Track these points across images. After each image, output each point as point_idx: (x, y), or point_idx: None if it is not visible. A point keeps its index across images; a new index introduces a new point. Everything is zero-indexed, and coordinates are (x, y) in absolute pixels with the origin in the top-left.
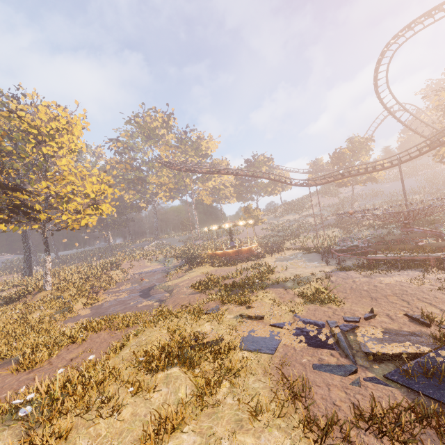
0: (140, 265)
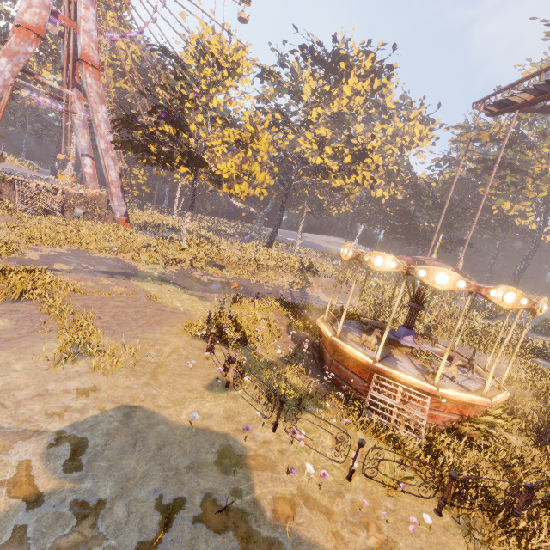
0: (344, 294)
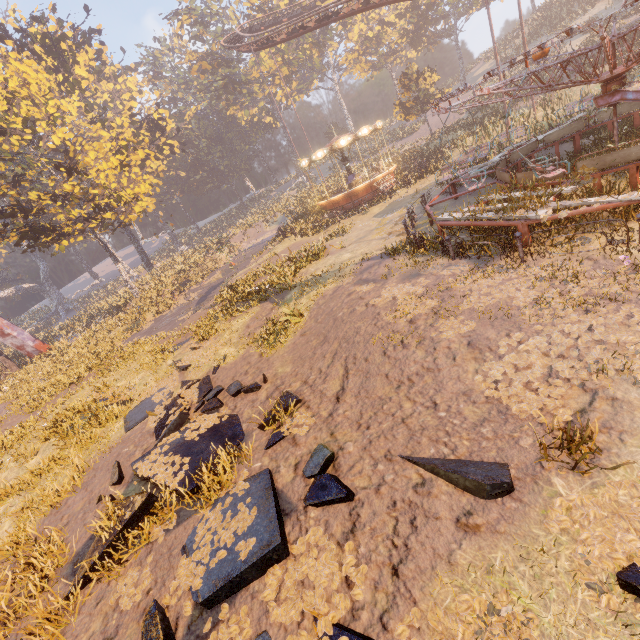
0: (257, 233)
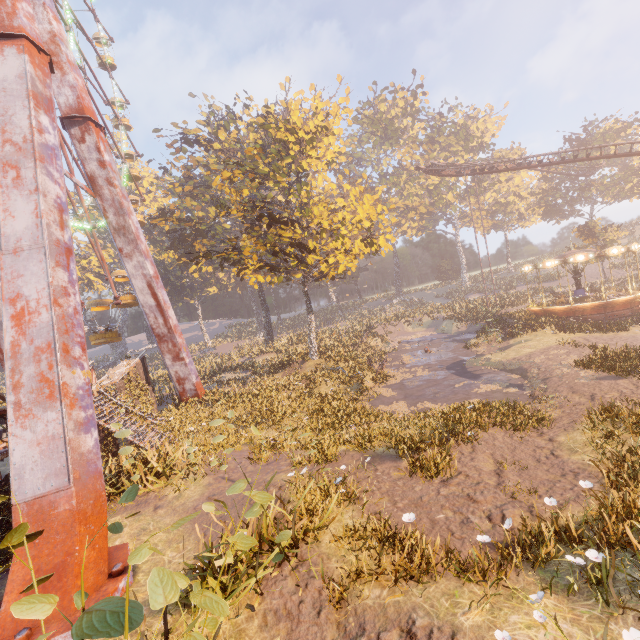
0: (397, 331)
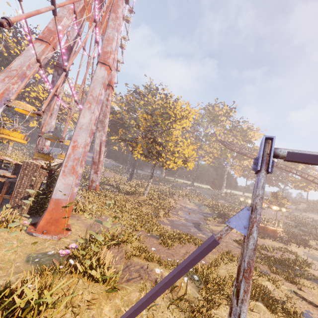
0: (183, 201)
